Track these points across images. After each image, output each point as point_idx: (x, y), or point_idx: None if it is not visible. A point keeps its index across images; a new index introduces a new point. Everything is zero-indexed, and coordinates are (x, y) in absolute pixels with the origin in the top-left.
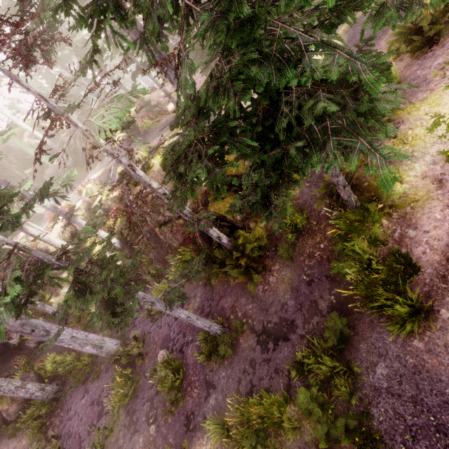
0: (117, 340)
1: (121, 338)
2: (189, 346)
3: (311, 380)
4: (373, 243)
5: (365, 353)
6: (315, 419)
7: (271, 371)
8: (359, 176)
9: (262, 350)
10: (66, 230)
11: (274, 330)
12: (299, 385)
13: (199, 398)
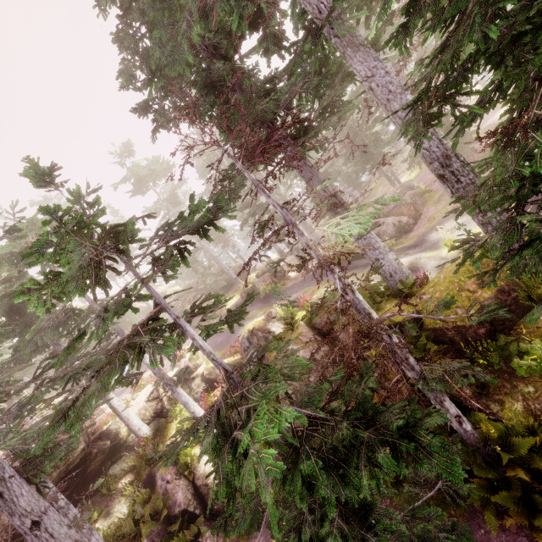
0: None
1: None
2: None
3: None
4: None
5: None
6: None
7: None
8: None
9: None
10: (150, 406)
11: None
12: None
13: None
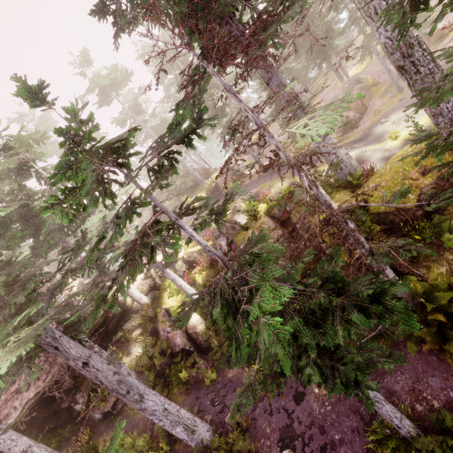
0: (207, 424)
1: (208, 422)
2: (338, 450)
3: None
4: None
5: None
6: None
7: None
8: None
9: None
10: (145, 282)
11: None
12: None
13: None
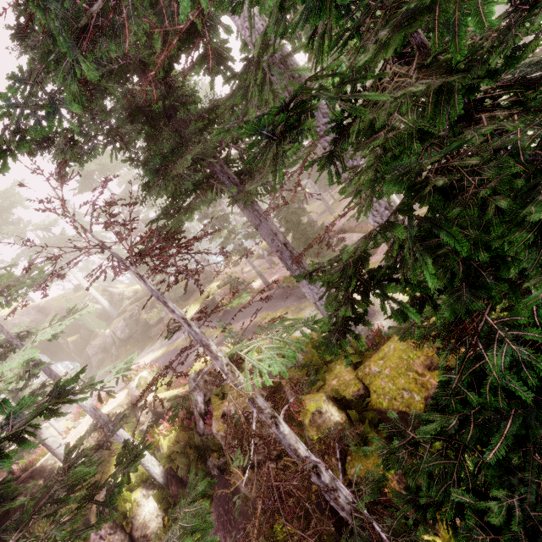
0: None
1: None
2: None
3: None
4: None
5: None
6: None
7: None
8: None
9: None
10: (92, 437)
11: None
12: None
13: None
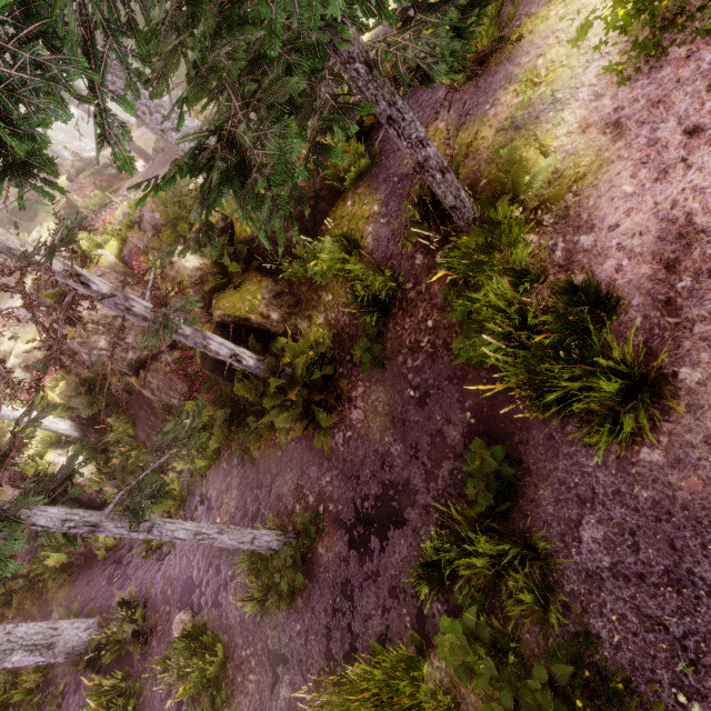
0: (90, 619)
1: (101, 611)
2: (230, 588)
3: (459, 596)
4: (520, 284)
5: (551, 507)
6: (484, 683)
7: (384, 596)
8: (469, 173)
9: (361, 557)
10: None
11: (377, 511)
12: (440, 610)
13: (261, 692)
